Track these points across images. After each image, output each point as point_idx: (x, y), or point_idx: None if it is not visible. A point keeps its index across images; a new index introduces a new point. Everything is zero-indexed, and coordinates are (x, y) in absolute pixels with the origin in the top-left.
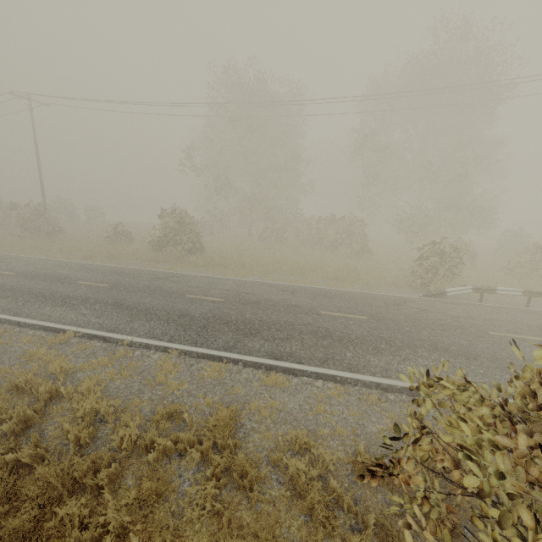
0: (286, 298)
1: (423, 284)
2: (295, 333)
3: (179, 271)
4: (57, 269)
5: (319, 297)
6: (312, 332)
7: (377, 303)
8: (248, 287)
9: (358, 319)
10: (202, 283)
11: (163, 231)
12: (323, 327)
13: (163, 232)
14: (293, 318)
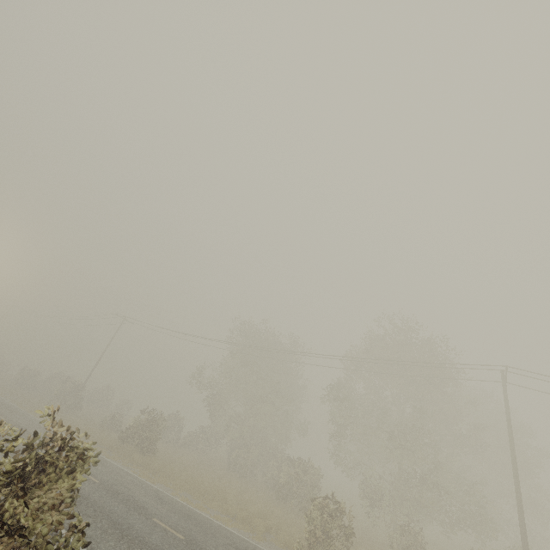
0: (149, 501)
1: (300, 547)
2: (103, 516)
3: (113, 460)
4: (33, 427)
5: (179, 513)
6: (116, 522)
7: (222, 539)
8: (137, 485)
9: (173, 535)
10: (109, 469)
11: (133, 423)
12: (132, 524)
13: (133, 424)
14: (122, 510)
